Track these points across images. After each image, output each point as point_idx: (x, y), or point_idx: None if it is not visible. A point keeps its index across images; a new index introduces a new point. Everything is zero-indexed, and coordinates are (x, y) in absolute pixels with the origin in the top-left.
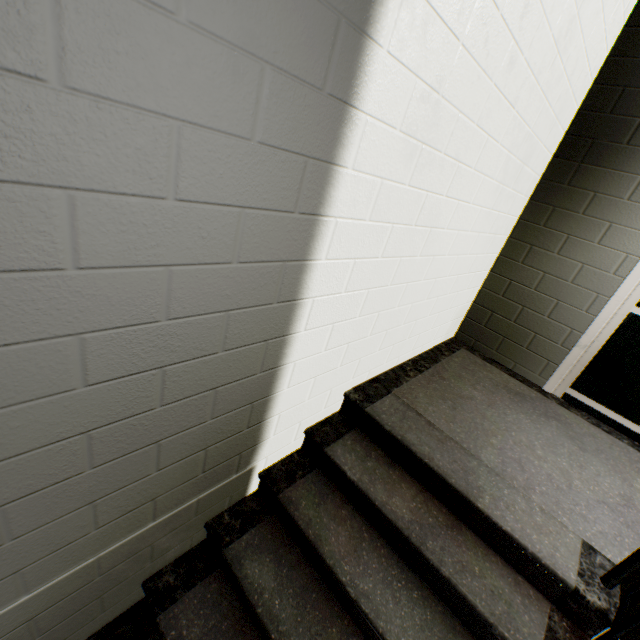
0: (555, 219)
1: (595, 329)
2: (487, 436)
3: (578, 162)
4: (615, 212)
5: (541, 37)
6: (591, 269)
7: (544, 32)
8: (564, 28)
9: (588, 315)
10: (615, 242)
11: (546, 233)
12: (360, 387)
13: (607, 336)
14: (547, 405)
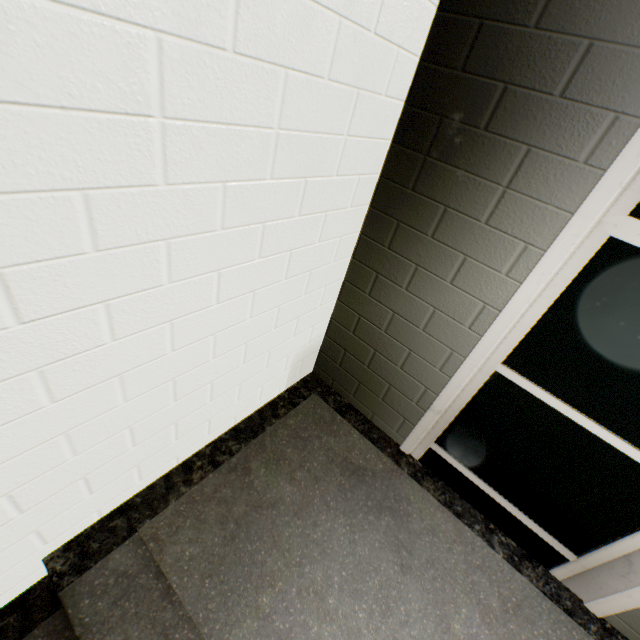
0: (401, 240)
1: (449, 394)
2: (259, 591)
3: (424, 154)
4: (471, 240)
5: None
6: (444, 317)
7: None
8: None
9: (443, 375)
10: (471, 284)
11: (392, 258)
12: (80, 538)
13: (471, 395)
14: (392, 483)
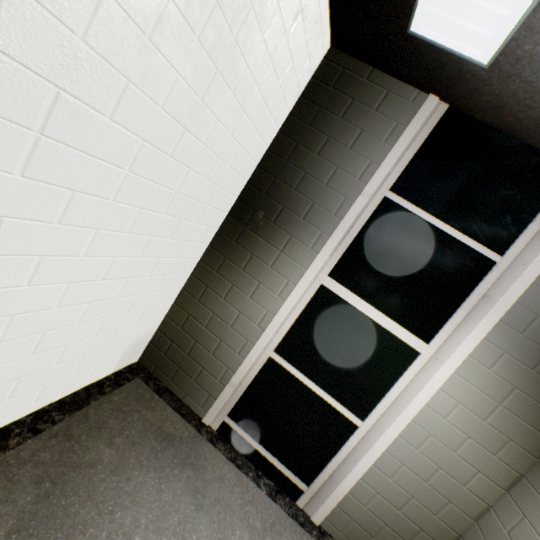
0: (225, 268)
1: (243, 371)
2: (70, 538)
3: (244, 225)
4: (263, 274)
5: (140, 105)
6: (245, 318)
7: (144, 101)
8: (185, 108)
9: (240, 357)
10: (261, 299)
11: (218, 278)
12: None
13: (255, 374)
14: (194, 445)
